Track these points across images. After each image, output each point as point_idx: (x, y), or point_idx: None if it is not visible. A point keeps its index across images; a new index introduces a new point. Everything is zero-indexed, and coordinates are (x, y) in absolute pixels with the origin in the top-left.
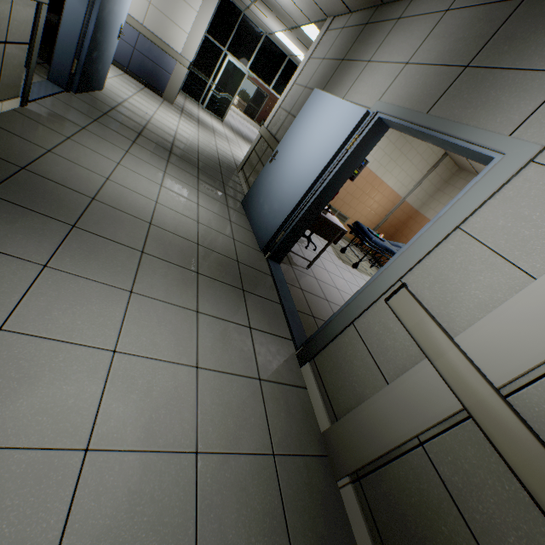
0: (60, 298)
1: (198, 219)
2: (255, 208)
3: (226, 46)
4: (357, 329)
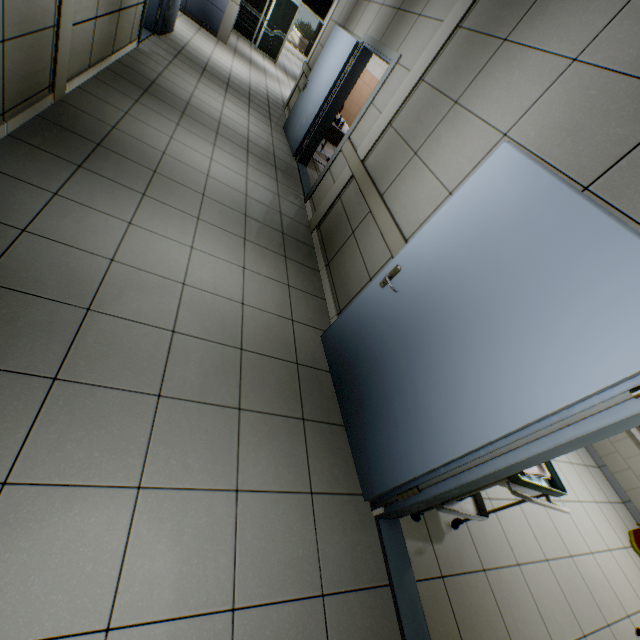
0: (187, 137)
1: (249, 129)
2: (291, 128)
3: None
4: (330, 171)
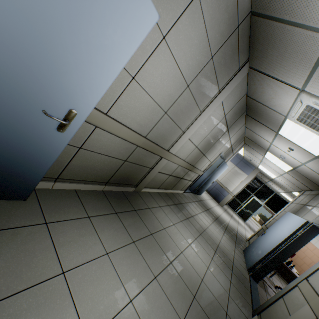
0: (182, 227)
1: (220, 240)
2: (249, 252)
3: (253, 193)
4: (283, 299)
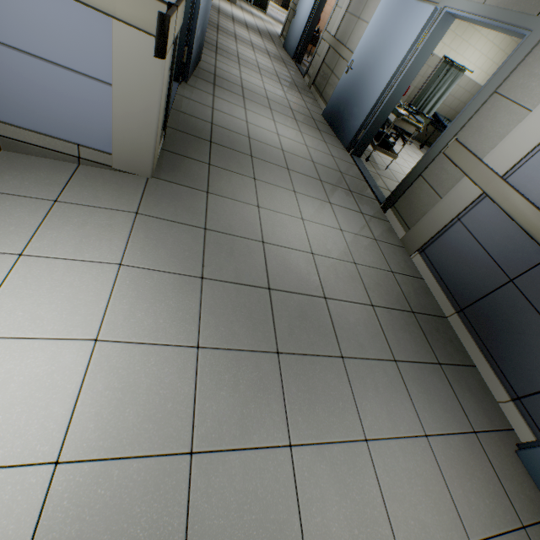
0: (242, 48)
1: (265, 47)
2: (288, 44)
3: None
4: (317, 54)
